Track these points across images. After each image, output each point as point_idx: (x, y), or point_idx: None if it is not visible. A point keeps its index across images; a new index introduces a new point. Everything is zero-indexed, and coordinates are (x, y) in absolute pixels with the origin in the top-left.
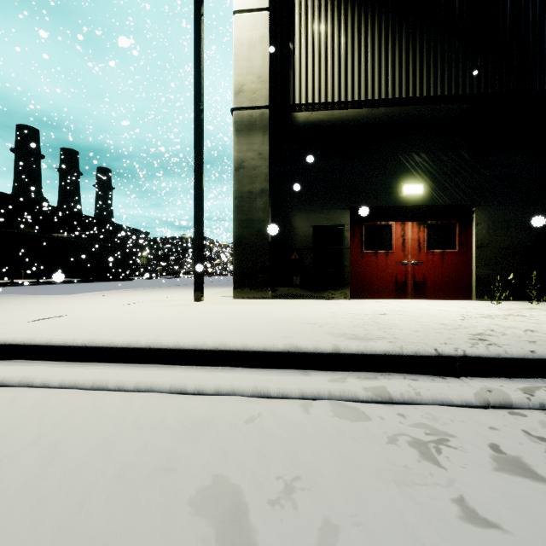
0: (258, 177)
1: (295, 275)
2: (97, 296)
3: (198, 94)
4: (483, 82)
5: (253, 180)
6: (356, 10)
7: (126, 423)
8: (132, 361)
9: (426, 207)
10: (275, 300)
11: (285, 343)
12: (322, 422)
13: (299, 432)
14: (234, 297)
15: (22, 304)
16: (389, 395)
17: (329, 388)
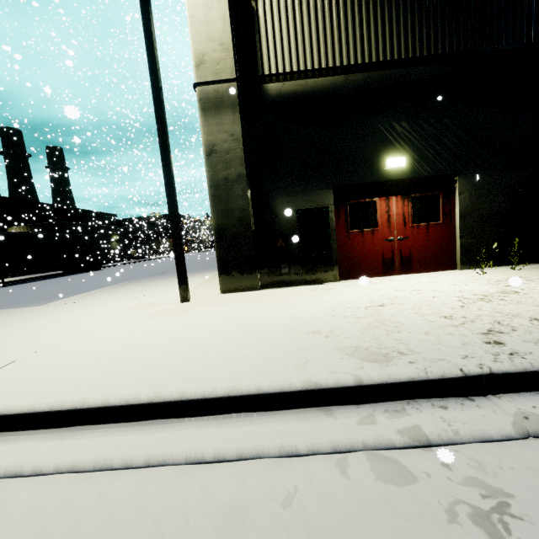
0: (232, 162)
1: (283, 264)
2: (74, 304)
3: (153, 70)
4: (462, 38)
5: (228, 165)
6: None
7: (146, 531)
8: (134, 418)
9: (409, 180)
10: (266, 292)
11: (302, 380)
12: (367, 494)
13: (348, 516)
14: (222, 292)
15: None
16: (426, 438)
17: (362, 438)
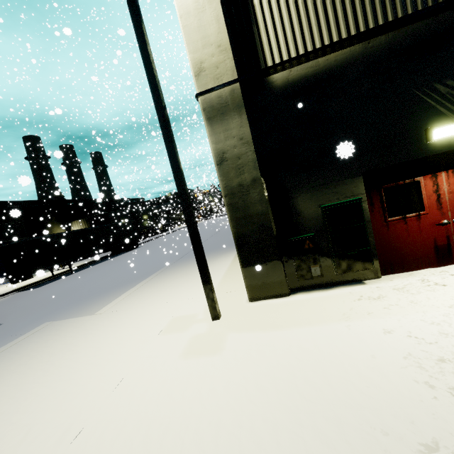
0: (245, 167)
1: (313, 266)
2: (117, 314)
3: (155, 92)
4: None
5: (241, 171)
6: None
7: None
8: None
9: None
10: (299, 300)
11: None
12: None
13: None
14: (250, 300)
15: (49, 368)
16: None
17: None
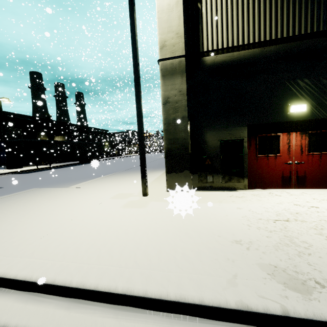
0: (179, 108)
1: (208, 175)
2: (83, 189)
3: (135, 53)
4: None
5: (176, 110)
6: None
7: None
8: (113, 302)
9: (307, 121)
10: (196, 193)
11: (236, 301)
12: None
13: None
14: (167, 190)
15: (40, 205)
16: None
17: None
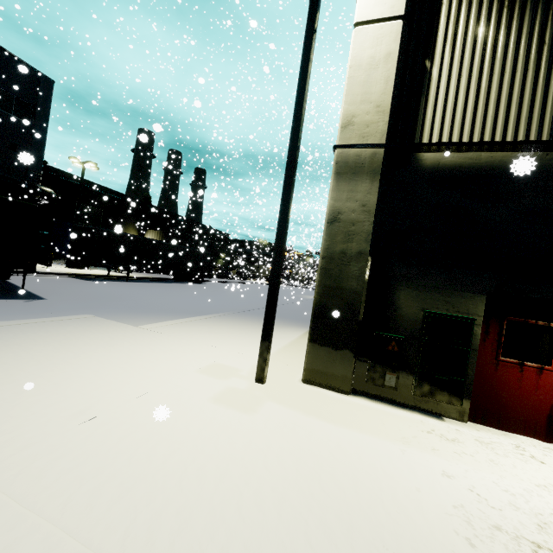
0: (356, 235)
1: (389, 373)
2: (160, 336)
3: (296, 129)
4: None
5: (350, 238)
6: (539, 8)
7: None
8: None
9: None
10: (358, 403)
11: None
12: None
13: None
14: (303, 380)
15: (80, 354)
16: None
17: None
